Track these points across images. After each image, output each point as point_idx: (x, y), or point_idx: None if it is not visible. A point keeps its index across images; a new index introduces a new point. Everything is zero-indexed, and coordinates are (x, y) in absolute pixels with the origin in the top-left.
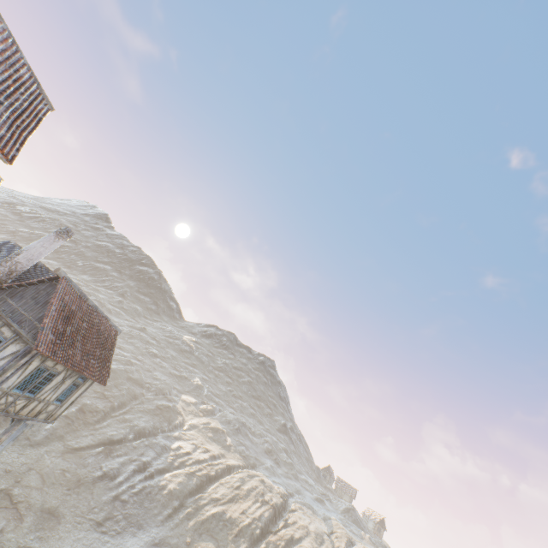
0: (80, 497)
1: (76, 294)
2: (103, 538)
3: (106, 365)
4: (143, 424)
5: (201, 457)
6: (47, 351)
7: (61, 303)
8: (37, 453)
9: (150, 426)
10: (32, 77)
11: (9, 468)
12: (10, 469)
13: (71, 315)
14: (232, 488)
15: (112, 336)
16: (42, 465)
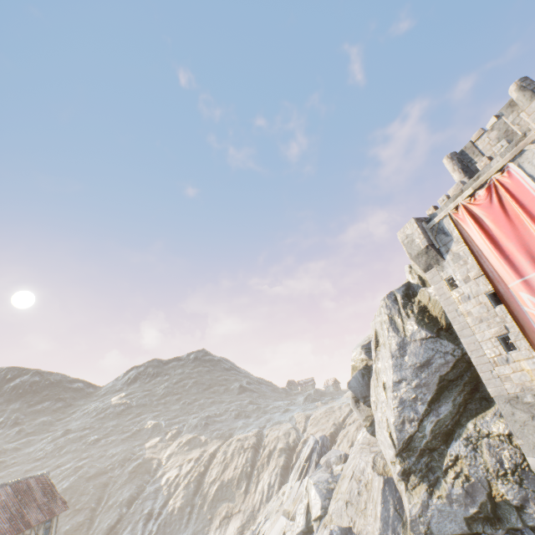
0: None
1: None
2: None
3: (58, 499)
4: (128, 494)
5: (188, 468)
6: (12, 533)
7: None
8: None
9: (135, 490)
10: None
11: None
12: None
13: (6, 503)
14: (221, 463)
15: (45, 481)
16: None
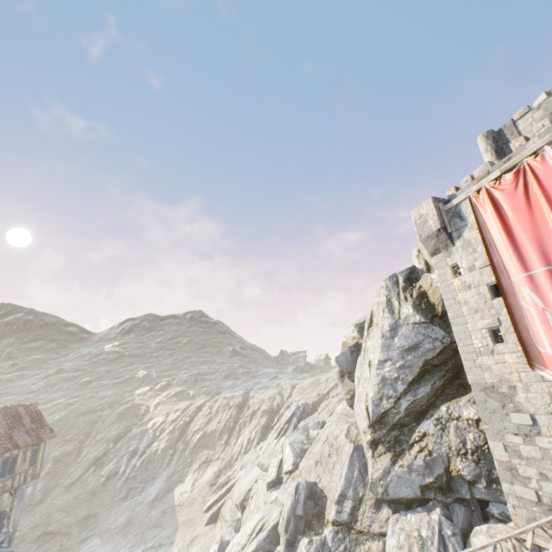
0: (101, 498)
1: None
2: (133, 500)
3: (46, 427)
4: (115, 432)
5: (175, 417)
6: (1, 451)
7: None
8: (46, 505)
9: (122, 429)
10: None
11: (34, 525)
12: (35, 525)
13: None
14: (206, 416)
15: (34, 410)
16: (56, 506)
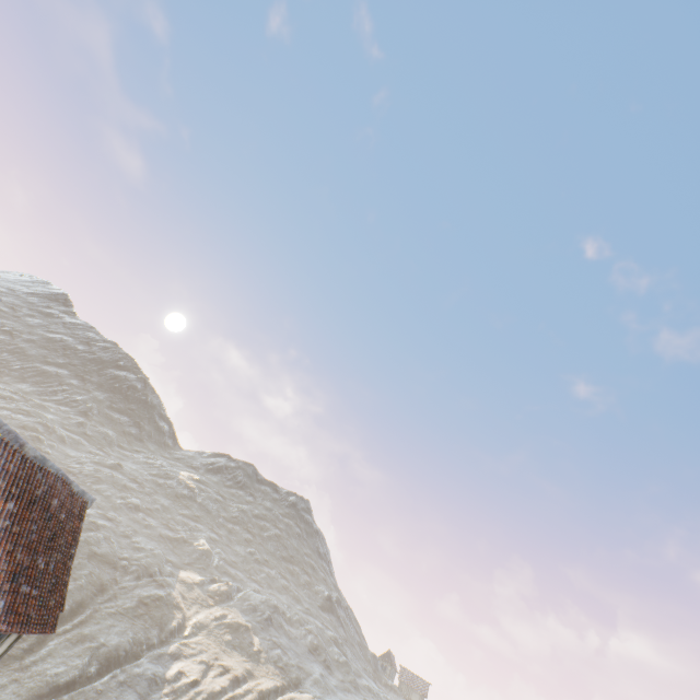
0: None
1: None
2: None
3: (58, 583)
4: (115, 639)
5: (217, 686)
6: None
7: None
8: None
9: (128, 642)
10: None
11: None
12: None
13: None
14: None
15: (75, 513)
16: None
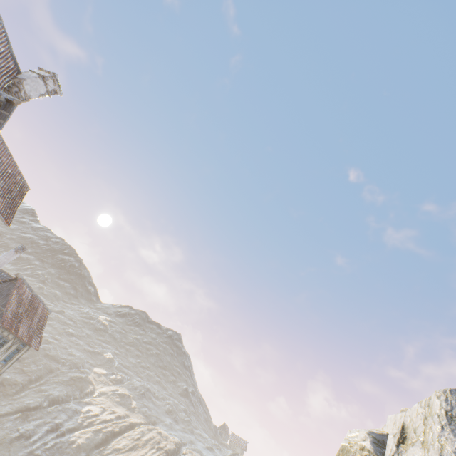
0: None
1: (26, 288)
2: None
3: (40, 335)
4: (57, 393)
5: (108, 417)
6: (8, 325)
7: (17, 294)
8: None
9: (63, 395)
10: (22, 177)
11: None
12: None
13: (22, 302)
14: (133, 440)
15: (45, 315)
16: None
